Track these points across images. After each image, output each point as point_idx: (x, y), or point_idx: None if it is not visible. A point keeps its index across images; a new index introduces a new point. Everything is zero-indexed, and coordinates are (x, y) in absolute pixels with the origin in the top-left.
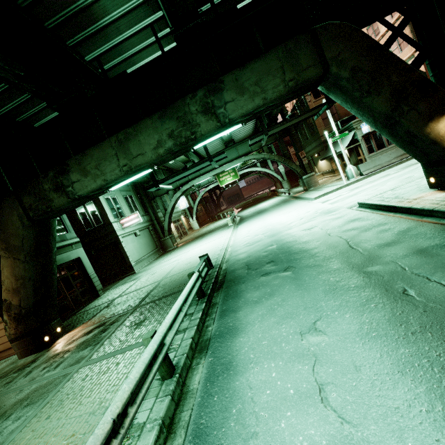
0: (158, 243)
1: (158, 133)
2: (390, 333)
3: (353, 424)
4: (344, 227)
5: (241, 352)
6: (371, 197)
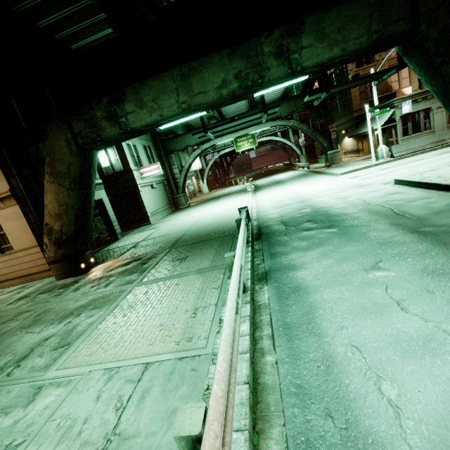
0: (171, 199)
1: (225, 71)
2: None
3: (436, 322)
4: (384, 198)
5: (306, 280)
6: (409, 176)
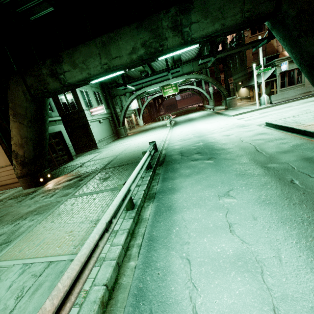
0: (114, 130)
1: (134, 41)
2: (278, 202)
3: (249, 244)
4: (254, 137)
5: (178, 202)
6: (276, 120)
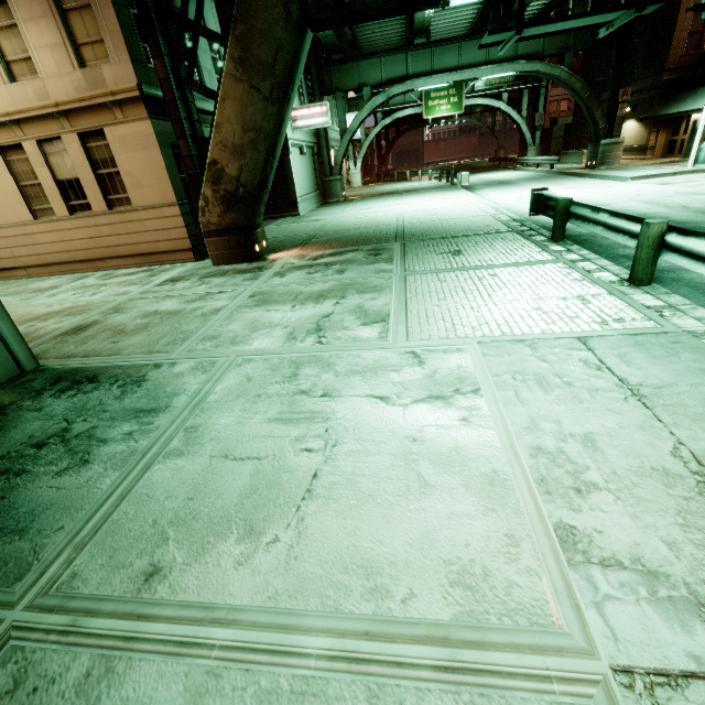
0: (320, 182)
1: None
2: None
3: None
4: None
5: None
6: None
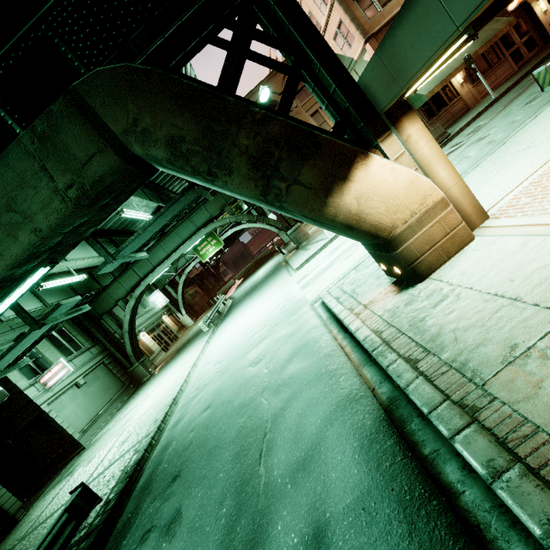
0: (124, 377)
1: None
2: None
3: None
4: (284, 370)
5: None
6: (333, 286)
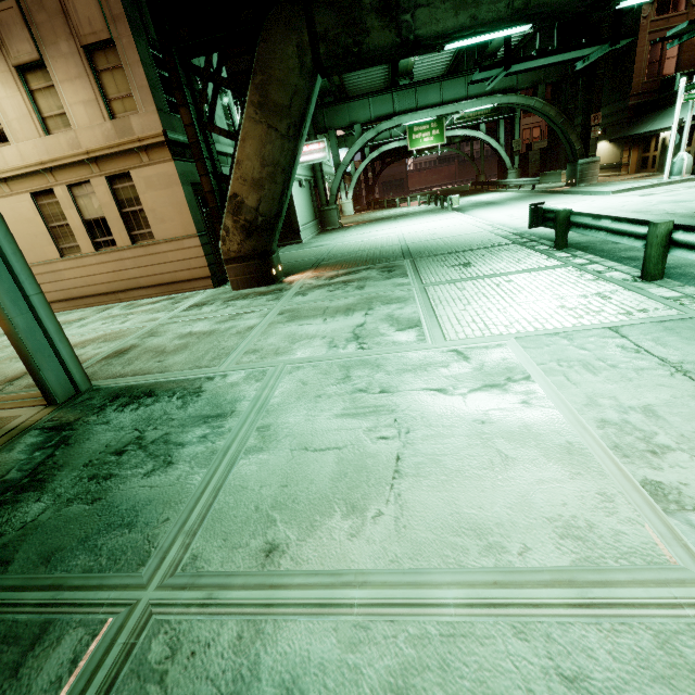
0: (317, 211)
1: None
2: None
3: None
4: None
5: None
6: None
